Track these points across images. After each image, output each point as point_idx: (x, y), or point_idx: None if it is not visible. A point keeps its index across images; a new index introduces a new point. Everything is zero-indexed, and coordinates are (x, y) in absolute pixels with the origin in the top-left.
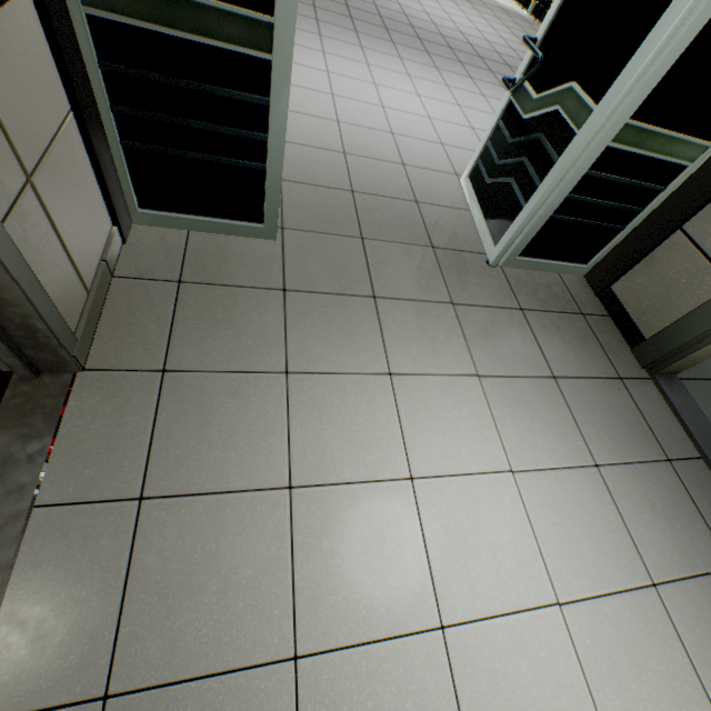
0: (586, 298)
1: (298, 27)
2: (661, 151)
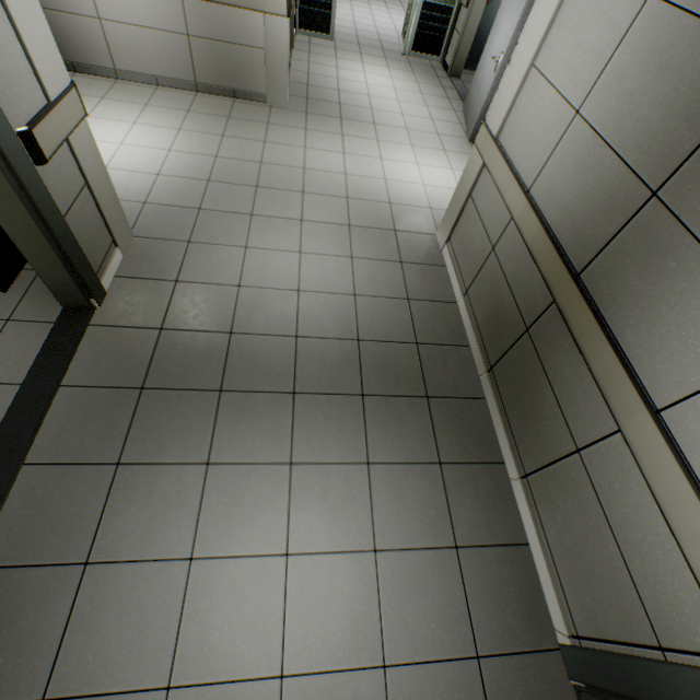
0: (437, 66)
1: None
2: (442, 3)
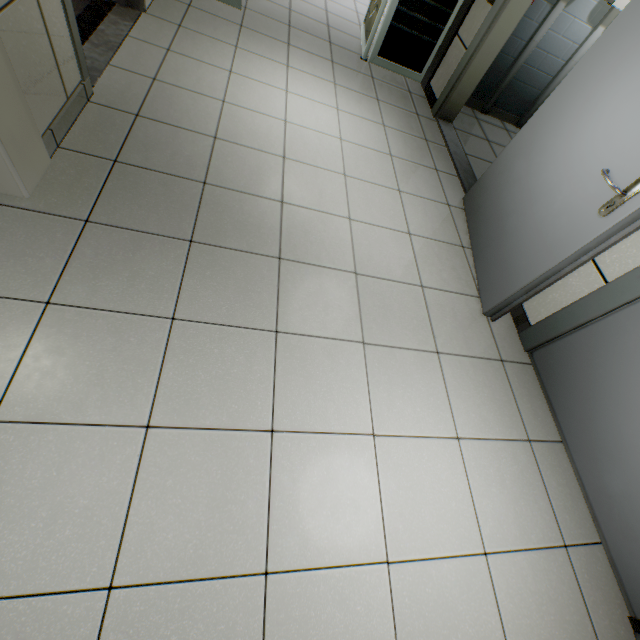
0: (416, 89)
1: None
2: None
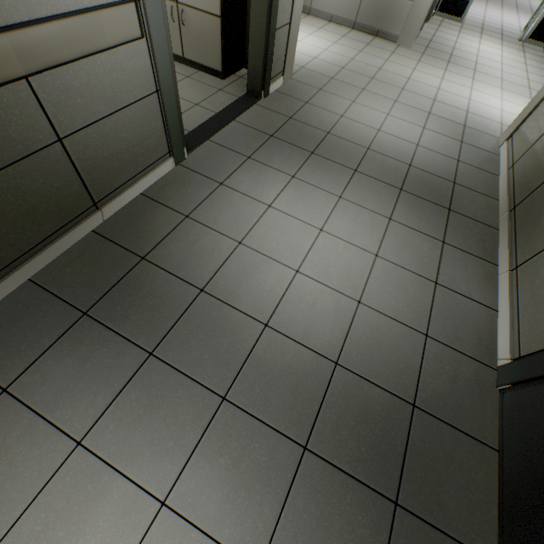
0: None
1: (478, 3)
2: None
